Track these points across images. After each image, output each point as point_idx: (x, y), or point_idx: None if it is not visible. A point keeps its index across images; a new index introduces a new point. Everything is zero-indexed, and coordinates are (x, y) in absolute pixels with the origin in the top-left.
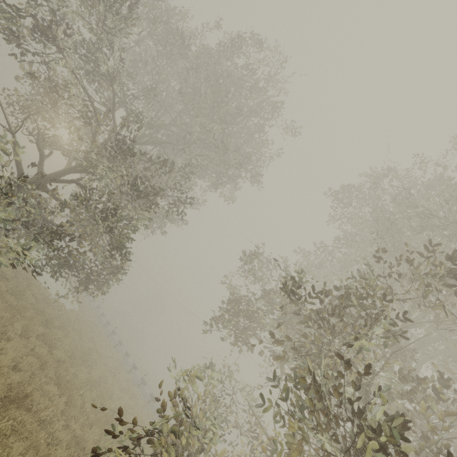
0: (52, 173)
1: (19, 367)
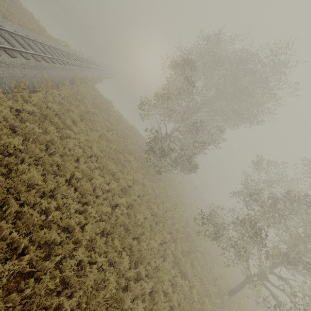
0: (170, 133)
1: (171, 196)
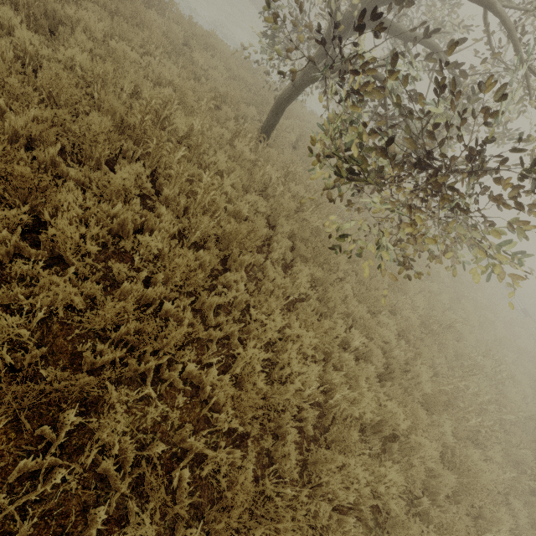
0: None
1: None
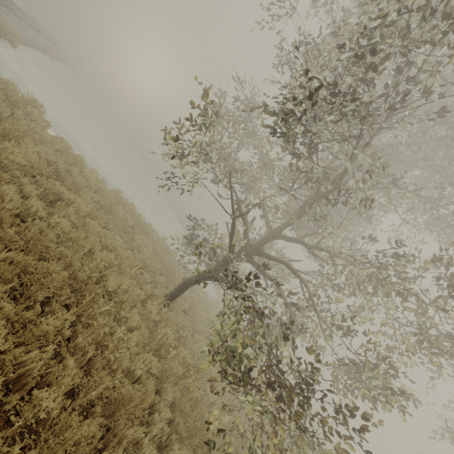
0: (258, 242)
1: None
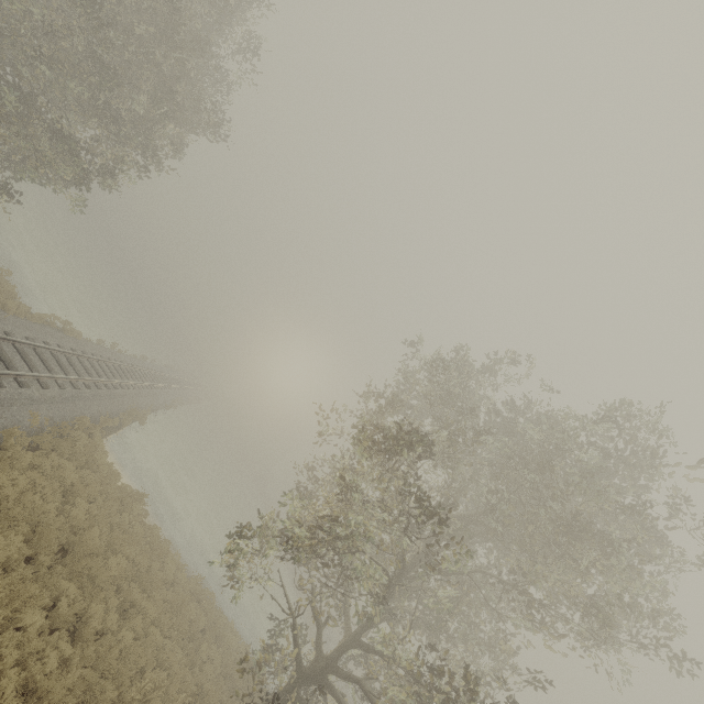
0: (332, 653)
1: None
